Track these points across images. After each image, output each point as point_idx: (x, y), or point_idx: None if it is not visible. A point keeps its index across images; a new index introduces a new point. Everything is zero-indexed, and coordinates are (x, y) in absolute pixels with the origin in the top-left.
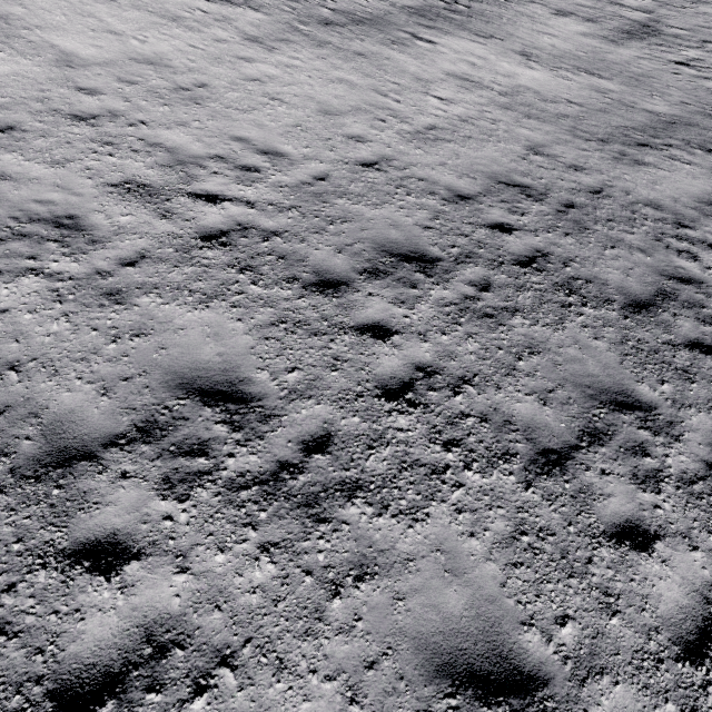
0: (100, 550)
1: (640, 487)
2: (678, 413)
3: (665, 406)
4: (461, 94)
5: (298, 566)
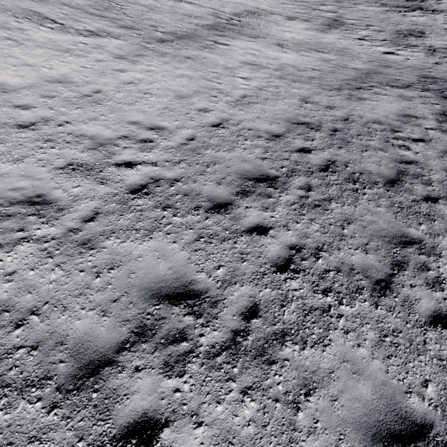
0: (140, 428)
1: (433, 290)
2: (434, 240)
3: (427, 238)
4: (253, 73)
5: (269, 398)
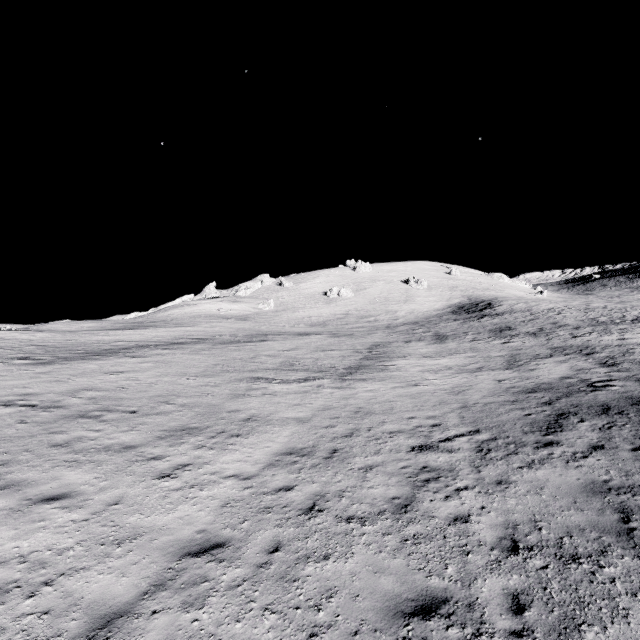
0: None
1: None
2: None
3: None
4: (436, 375)
5: None
